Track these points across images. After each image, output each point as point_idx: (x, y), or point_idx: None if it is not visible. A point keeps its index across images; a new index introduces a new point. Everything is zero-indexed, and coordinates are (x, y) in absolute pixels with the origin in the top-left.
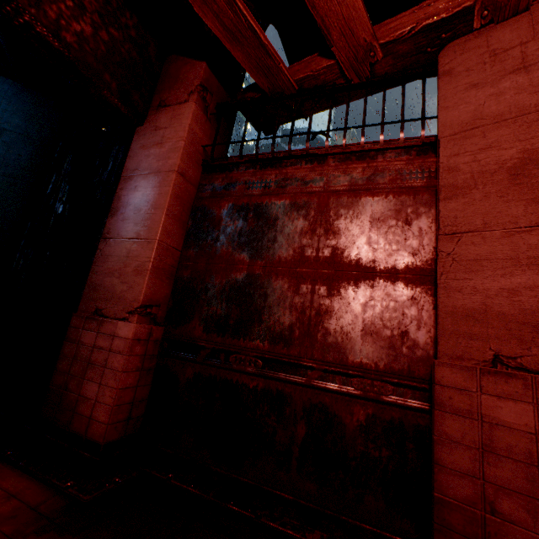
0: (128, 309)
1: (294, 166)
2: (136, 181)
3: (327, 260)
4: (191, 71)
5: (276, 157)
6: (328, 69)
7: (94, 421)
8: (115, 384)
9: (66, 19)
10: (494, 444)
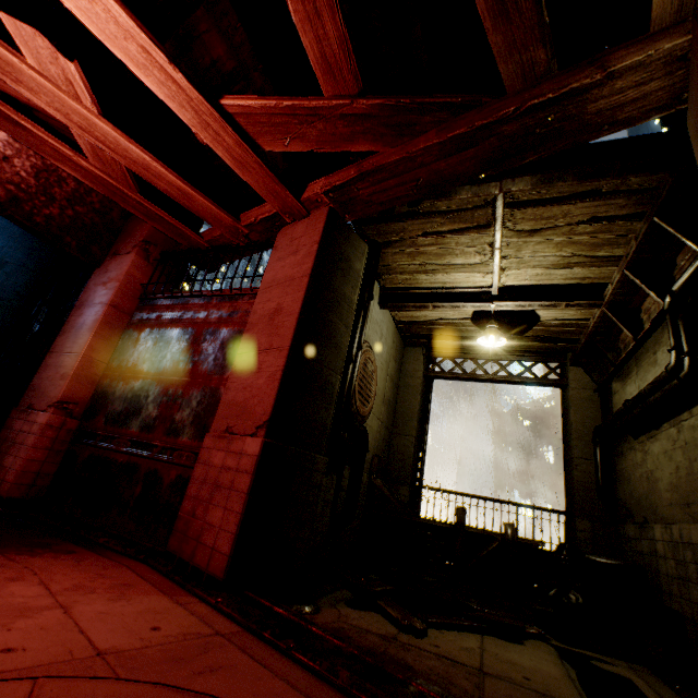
0: (49, 404)
1: (194, 302)
2: (83, 310)
3: (189, 371)
4: (141, 229)
5: (184, 295)
6: (222, 236)
7: (5, 482)
8: (25, 456)
9: (39, 209)
10: (208, 477)
